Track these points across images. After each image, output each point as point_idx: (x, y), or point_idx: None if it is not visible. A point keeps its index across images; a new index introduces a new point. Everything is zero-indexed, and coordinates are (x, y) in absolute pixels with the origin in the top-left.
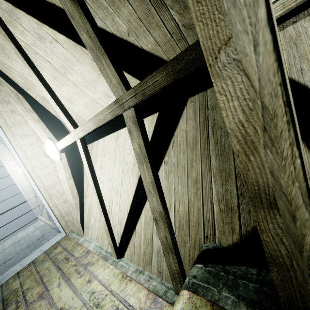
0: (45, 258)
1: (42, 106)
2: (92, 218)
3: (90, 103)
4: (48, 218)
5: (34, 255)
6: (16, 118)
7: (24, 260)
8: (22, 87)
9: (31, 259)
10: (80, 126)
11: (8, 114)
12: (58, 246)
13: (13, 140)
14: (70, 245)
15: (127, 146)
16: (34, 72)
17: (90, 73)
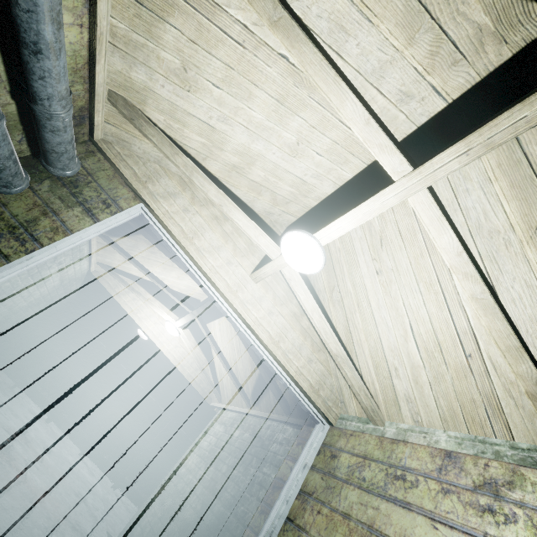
0: (331, 482)
1: (225, 188)
2: (399, 380)
3: (344, 139)
4: (241, 404)
5: (298, 478)
6: (194, 221)
7: (286, 491)
8: (195, 158)
9: (296, 487)
10: (456, 143)
11: (181, 215)
12: (336, 452)
13: (202, 262)
14: (371, 447)
15: (471, 198)
16: (320, 53)
17: (383, 46)
